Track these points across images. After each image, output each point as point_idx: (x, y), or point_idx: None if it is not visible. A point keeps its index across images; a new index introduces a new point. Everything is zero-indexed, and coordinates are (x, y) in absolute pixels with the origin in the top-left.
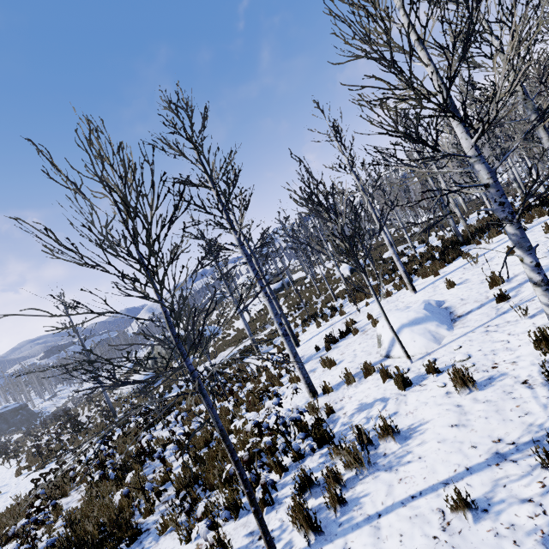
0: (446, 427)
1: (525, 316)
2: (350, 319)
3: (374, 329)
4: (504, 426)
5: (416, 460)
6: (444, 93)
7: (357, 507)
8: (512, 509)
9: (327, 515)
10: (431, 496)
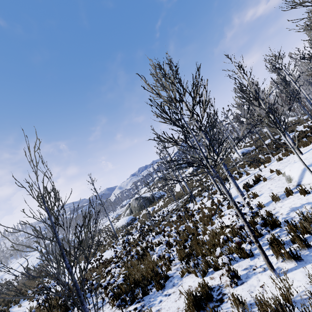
0: None
1: None
2: (257, 174)
3: (279, 176)
4: None
5: None
6: None
7: None
8: None
9: (299, 254)
10: None
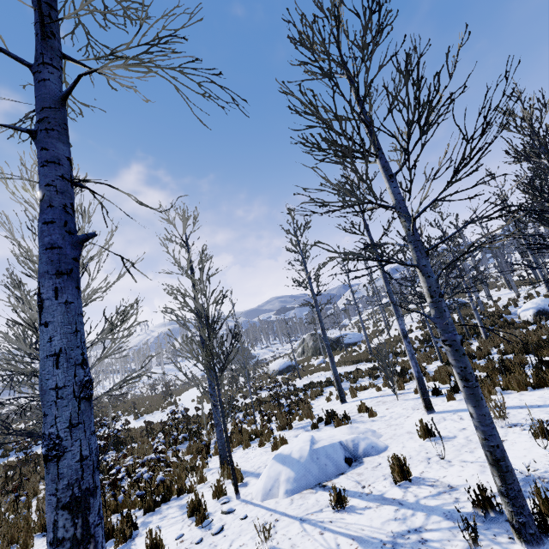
0: None
1: (266, 541)
2: (364, 404)
3: None
4: None
5: None
6: None
7: None
8: None
9: None
10: None
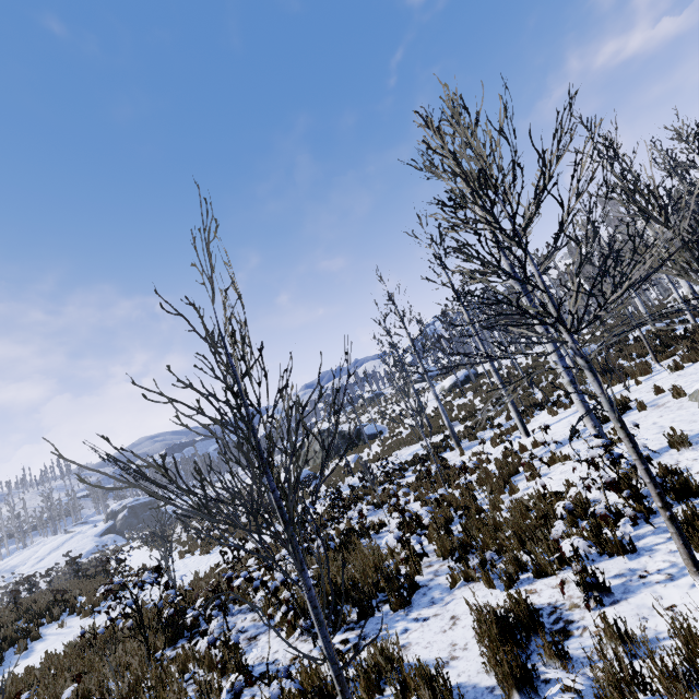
0: None
1: None
2: (621, 396)
3: (678, 401)
4: None
5: None
6: None
7: None
8: None
9: None
10: None
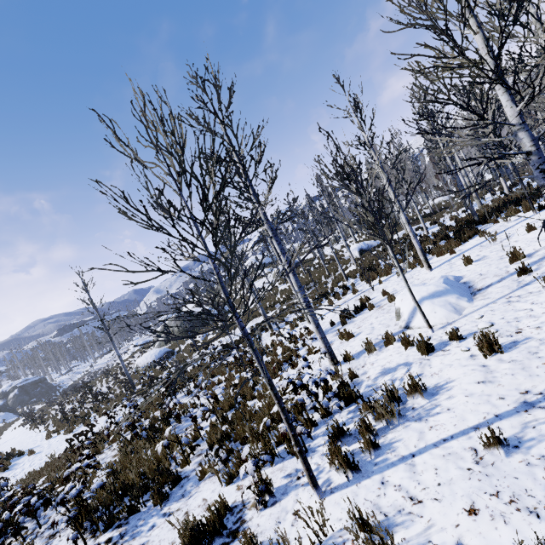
0: (473, 384)
1: None
2: (364, 296)
3: (390, 305)
4: (531, 381)
5: (445, 411)
6: (492, 61)
7: (390, 450)
8: (542, 445)
9: (361, 458)
10: (463, 438)
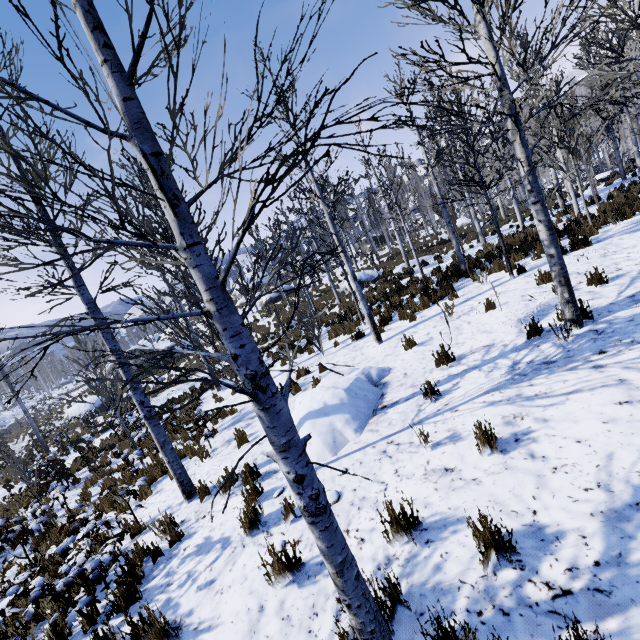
0: None
1: (426, 444)
2: (303, 368)
3: None
4: None
5: None
6: (114, 88)
7: None
8: None
9: None
10: None
